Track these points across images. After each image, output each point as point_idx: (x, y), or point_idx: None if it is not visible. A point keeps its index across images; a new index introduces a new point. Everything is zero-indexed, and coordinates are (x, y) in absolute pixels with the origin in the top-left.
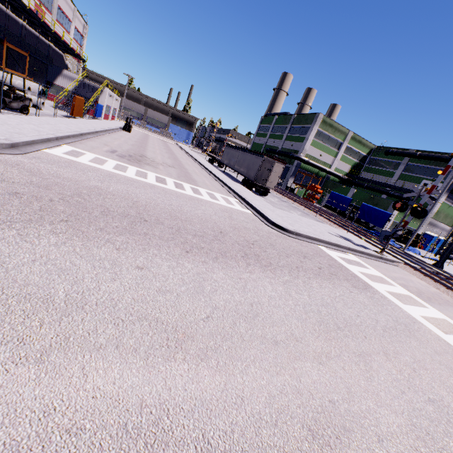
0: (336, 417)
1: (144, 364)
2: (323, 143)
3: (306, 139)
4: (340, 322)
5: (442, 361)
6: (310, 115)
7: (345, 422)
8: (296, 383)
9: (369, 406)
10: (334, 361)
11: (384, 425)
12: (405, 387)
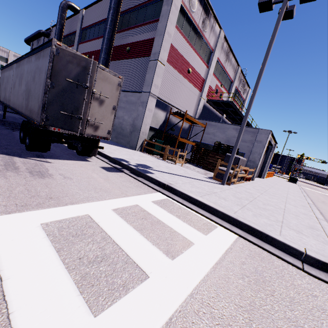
0: None
1: None
2: None
3: None
4: None
5: None
6: None
7: None
8: None
9: None
10: None
11: None
12: None
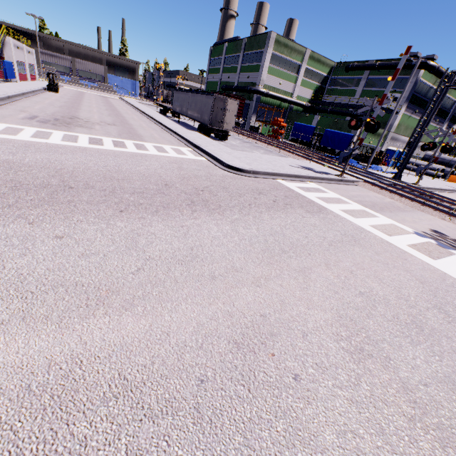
0: (265, 327)
1: (57, 327)
2: (281, 68)
3: (262, 66)
4: (286, 246)
5: (380, 259)
6: (261, 35)
7: (274, 329)
8: (229, 308)
9: (300, 311)
10: (273, 281)
11: (311, 323)
12: (339, 288)
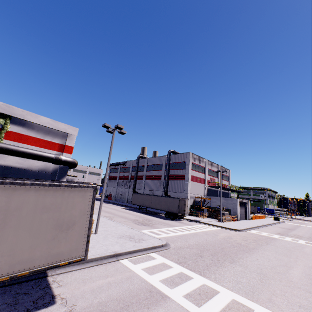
0: None
1: None
2: None
3: None
4: None
5: None
6: None
7: None
8: None
9: None
10: None
11: None
12: None
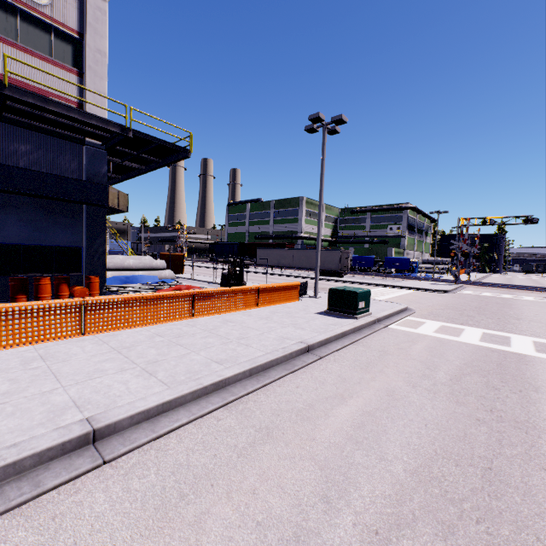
0: None
1: None
2: (311, 218)
3: (300, 219)
4: None
5: None
6: (292, 199)
7: None
8: None
9: None
10: None
11: None
12: None
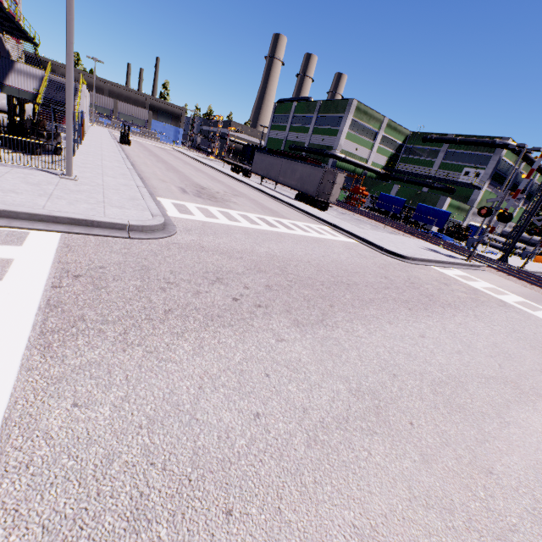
0: None
1: (531, 408)
2: (359, 134)
3: (341, 131)
4: (536, 343)
5: None
6: (341, 101)
7: None
8: None
9: None
10: None
11: None
12: None
